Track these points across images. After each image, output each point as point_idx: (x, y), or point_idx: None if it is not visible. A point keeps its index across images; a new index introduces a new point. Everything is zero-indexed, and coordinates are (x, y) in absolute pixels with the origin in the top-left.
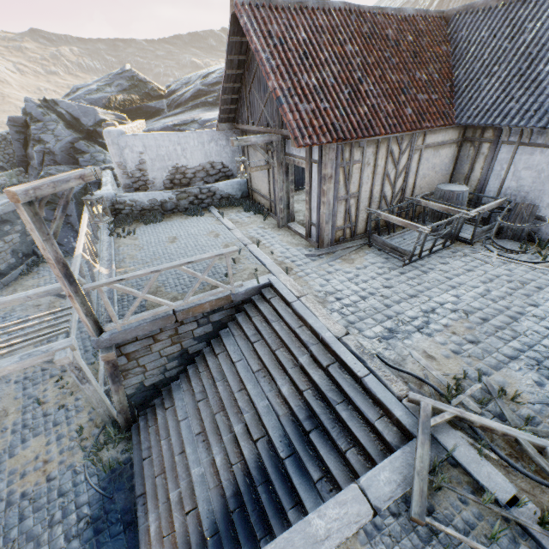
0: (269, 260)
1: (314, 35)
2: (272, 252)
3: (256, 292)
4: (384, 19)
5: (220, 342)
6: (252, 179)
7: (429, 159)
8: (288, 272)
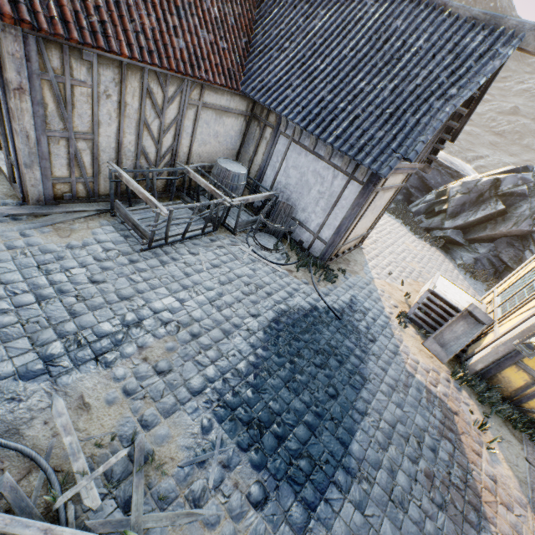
0: None
1: None
2: None
3: None
4: None
5: None
6: None
7: (210, 124)
8: None
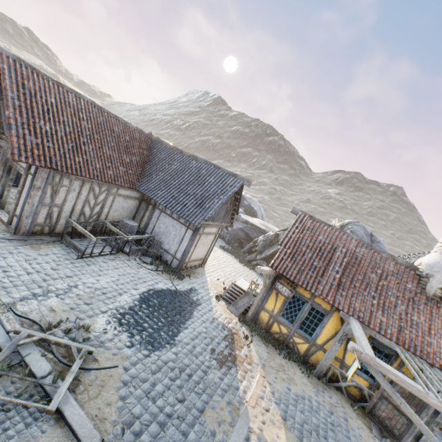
0: None
1: (62, 104)
2: None
3: None
4: (116, 121)
5: None
6: None
7: (120, 202)
8: None
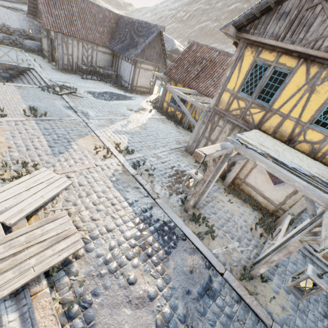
0: (37, 65)
1: None
2: (40, 64)
3: (28, 69)
4: (93, 6)
5: (12, 82)
6: (43, 44)
7: (101, 56)
8: (42, 69)
